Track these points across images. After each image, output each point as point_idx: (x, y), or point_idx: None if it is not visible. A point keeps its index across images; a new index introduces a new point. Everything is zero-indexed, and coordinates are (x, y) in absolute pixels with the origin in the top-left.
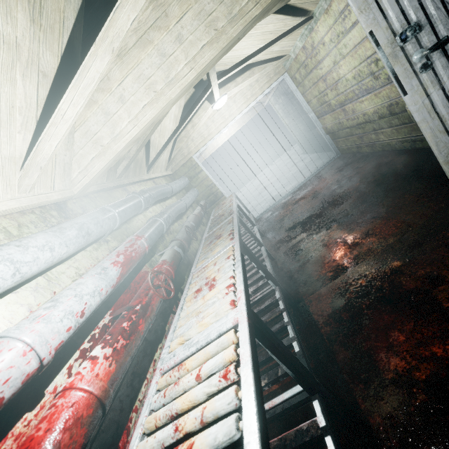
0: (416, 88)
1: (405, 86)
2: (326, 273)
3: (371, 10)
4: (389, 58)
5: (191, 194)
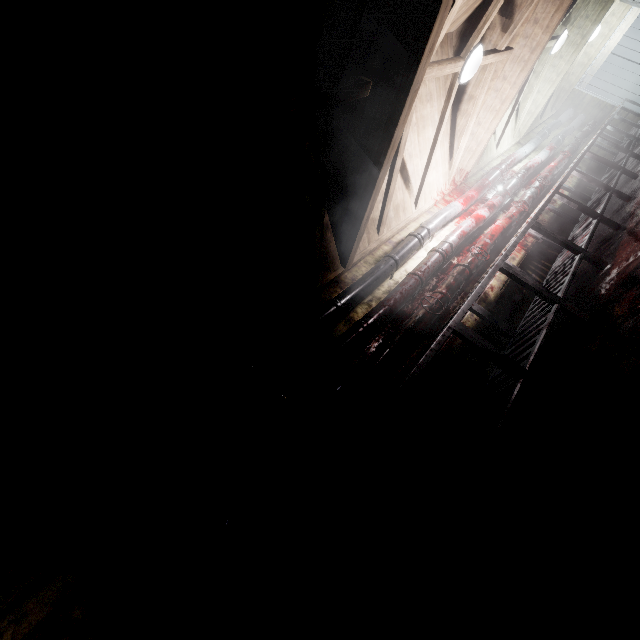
0: None
1: None
2: None
3: None
4: None
5: (577, 120)
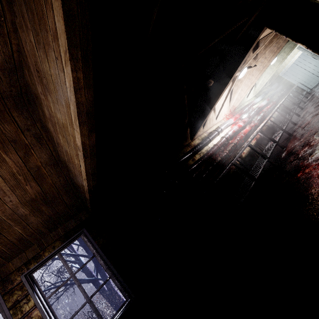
0: (318, 58)
1: (316, 58)
2: (315, 95)
3: (306, 52)
4: (311, 56)
5: (279, 88)
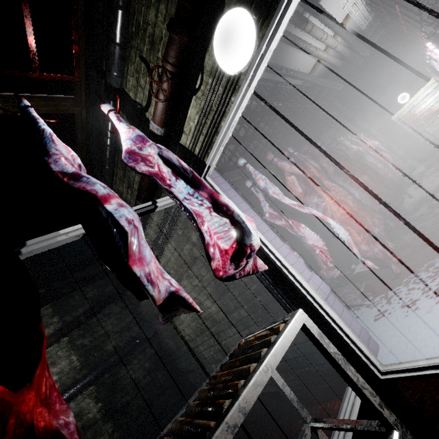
0: None
1: None
2: None
3: None
4: None
5: None
